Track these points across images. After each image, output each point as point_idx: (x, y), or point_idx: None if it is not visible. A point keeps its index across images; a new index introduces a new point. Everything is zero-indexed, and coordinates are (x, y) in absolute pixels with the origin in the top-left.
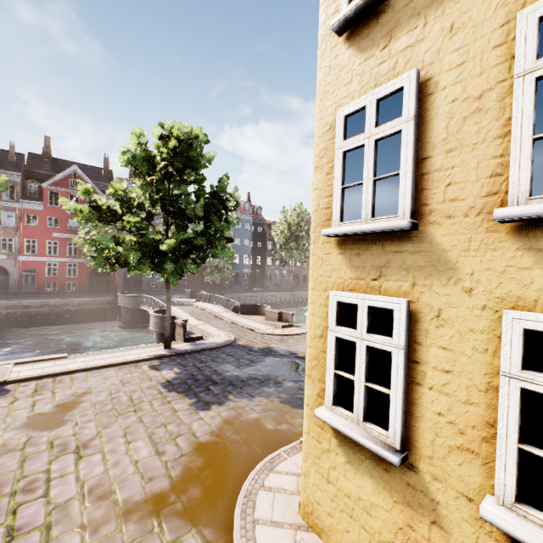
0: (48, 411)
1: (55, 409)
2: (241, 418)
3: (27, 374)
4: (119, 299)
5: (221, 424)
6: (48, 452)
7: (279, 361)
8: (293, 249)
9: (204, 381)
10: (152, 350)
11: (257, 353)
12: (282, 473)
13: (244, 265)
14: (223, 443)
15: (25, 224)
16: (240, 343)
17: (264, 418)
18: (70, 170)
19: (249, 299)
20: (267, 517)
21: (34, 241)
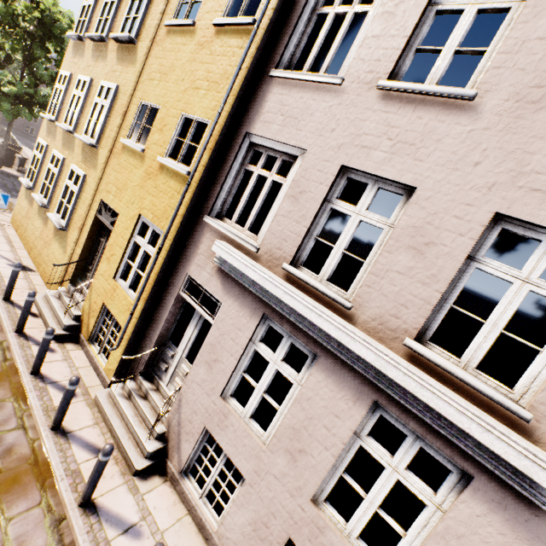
0: None
1: None
2: None
3: None
4: None
5: None
6: None
7: None
8: None
9: (12, 189)
10: None
11: None
12: None
13: None
14: None
15: None
16: None
17: None
18: None
19: None
20: None
21: None
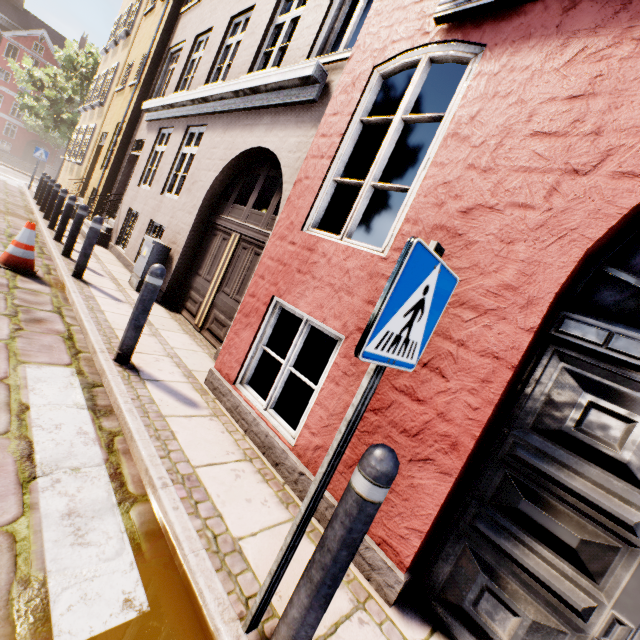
0: None
1: None
2: None
3: None
4: (46, 169)
5: None
6: None
7: None
8: None
9: None
10: None
11: None
12: None
13: None
14: None
15: None
16: None
17: None
18: (38, 33)
19: None
20: None
21: None
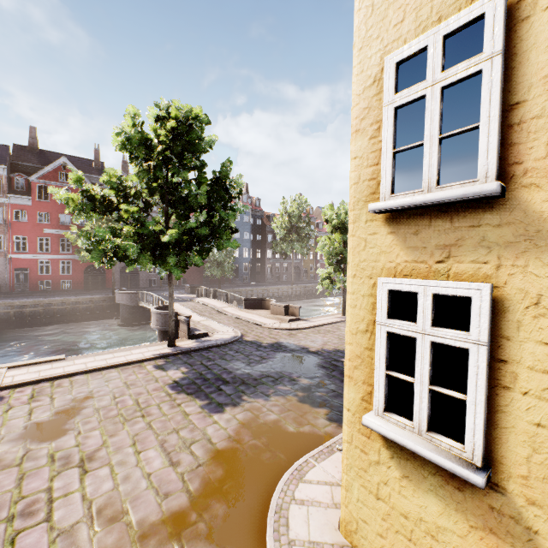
0: (47, 419)
1: (54, 417)
2: (259, 421)
3: (22, 379)
4: (116, 296)
5: (237, 428)
6: (49, 467)
7: (291, 356)
8: (294, 241)
9: (215, 380)
10: (155, 349)
11: (266, 349)
12: (312, 482)
13: (244, 258)
14: (243, 449)
15: (14, 220)
16: (247, 338)
17: (283, 420)
18: (59, 162)
19: (250, 294)
20: (304, 536)
21: (24, 238)
